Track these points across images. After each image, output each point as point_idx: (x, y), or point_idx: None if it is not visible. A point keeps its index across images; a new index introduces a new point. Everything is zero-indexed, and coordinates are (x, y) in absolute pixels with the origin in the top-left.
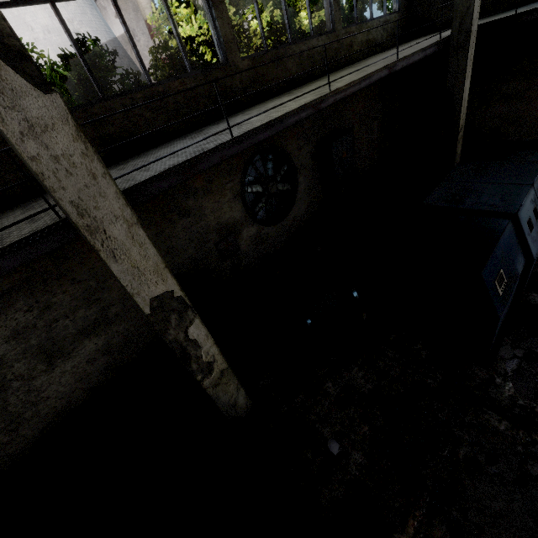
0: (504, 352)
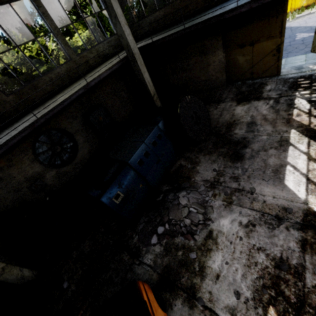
0: (141, 220)
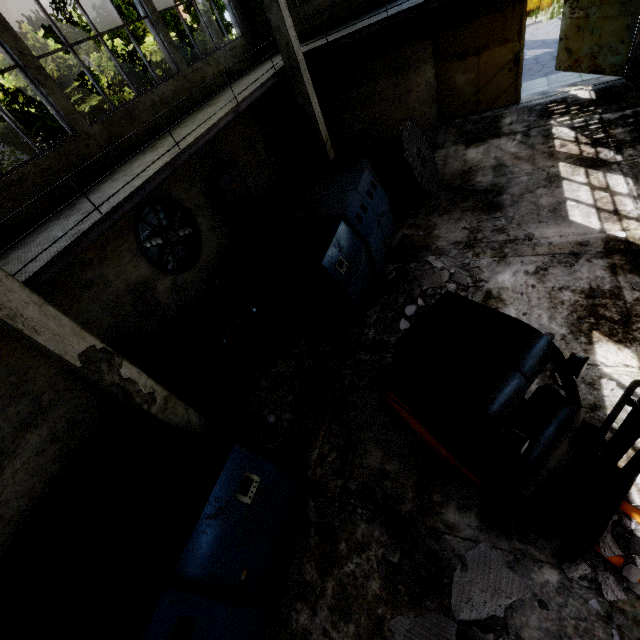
0: (370, 311)
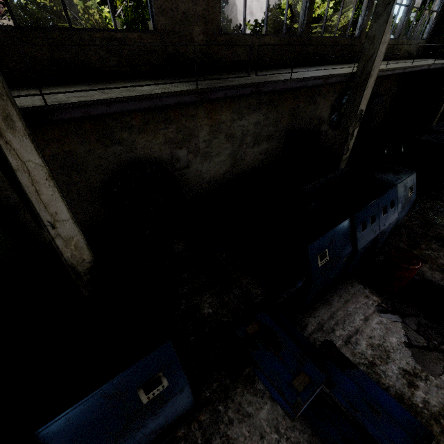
0: None
